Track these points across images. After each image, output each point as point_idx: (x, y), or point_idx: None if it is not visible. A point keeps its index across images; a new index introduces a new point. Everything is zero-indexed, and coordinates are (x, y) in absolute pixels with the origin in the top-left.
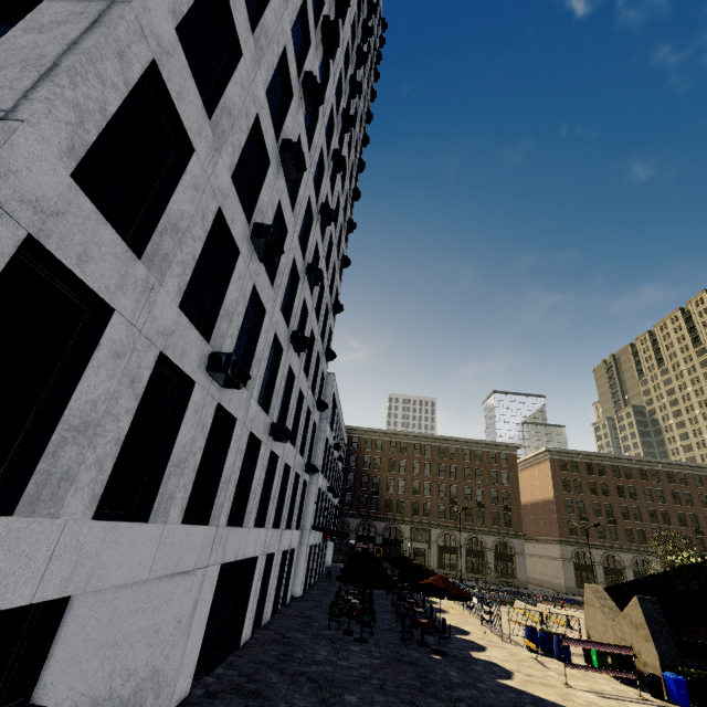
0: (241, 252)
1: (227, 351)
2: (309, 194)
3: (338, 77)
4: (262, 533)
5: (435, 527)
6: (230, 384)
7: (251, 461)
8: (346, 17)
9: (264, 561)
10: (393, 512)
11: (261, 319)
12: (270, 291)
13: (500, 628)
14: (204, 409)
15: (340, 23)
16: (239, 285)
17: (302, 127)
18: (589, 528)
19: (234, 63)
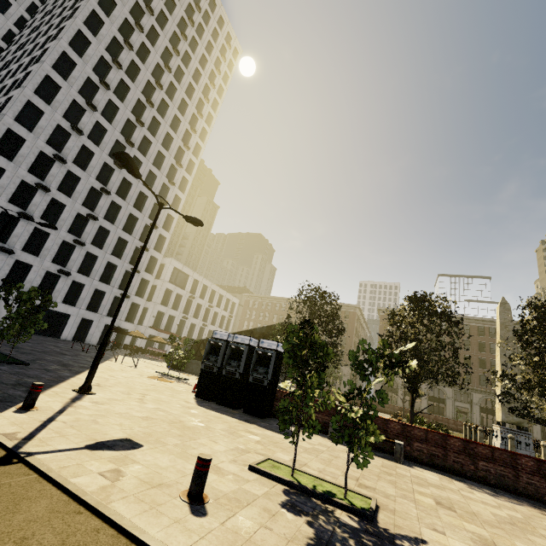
0: (22, 219)
1: (19, 246)
2: (93, 186)
3: (131, 121)
4: (73, 308)
5: None
6: (7, 253)
7: (57, 281)
8: (128, 93)
9: (80, 319)
10: None
11: (49, 236)
12: None
13: None
14: (8, 260)
15: (118, 102)
16: (23, 228)
17: (71, 166)
18: None
19: (4, 173)
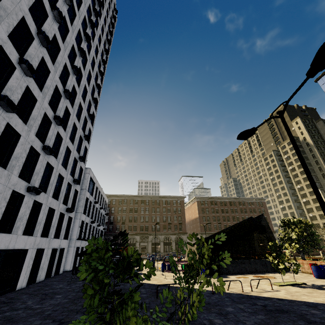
0: None
1: None
2: (56, 84)
3: (79, 32)
4: (31, 238)
5: (150, 235)
6: None
7: (18, 204)
8: (81, 5)
9: (35, 252)
10: (132, 231)
11: (18, 139)
12: (23, 126)
13: (154, 266)
14: None
15: (76, 8)
16: None
17: (45, 53)
18: (211, 227)
19: None
